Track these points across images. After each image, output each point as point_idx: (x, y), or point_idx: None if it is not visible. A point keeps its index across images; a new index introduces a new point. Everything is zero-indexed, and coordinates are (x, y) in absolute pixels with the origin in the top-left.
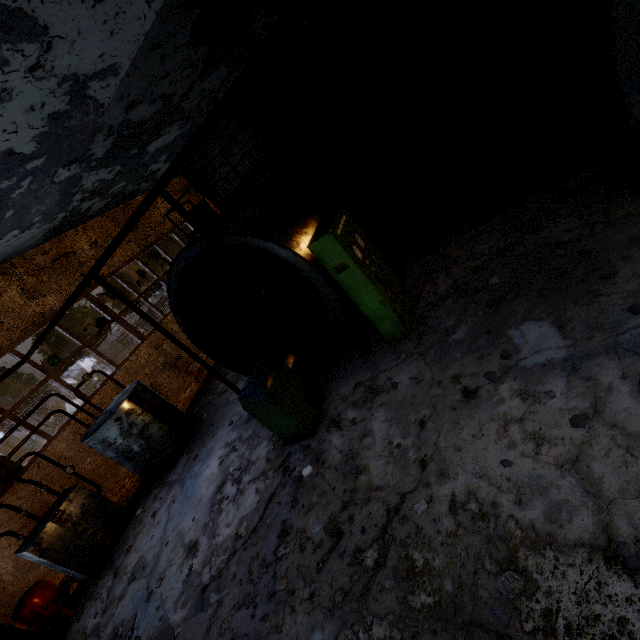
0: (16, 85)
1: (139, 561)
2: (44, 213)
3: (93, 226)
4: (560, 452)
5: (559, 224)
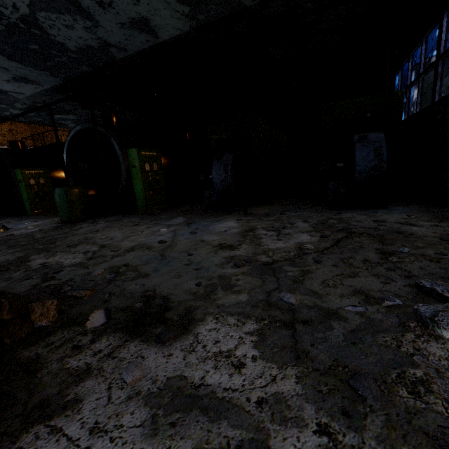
0: None
1: None
2: None
3: (18, 125)
4: None
5: None
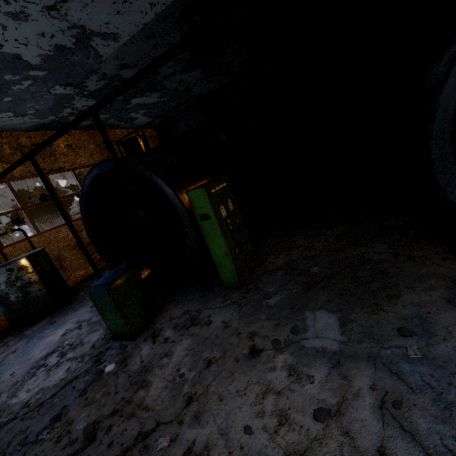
0: (33, 13)
1: None
2: (37, 110)
3: (75, 135)
4: (294, 439)
5: (375, 246)
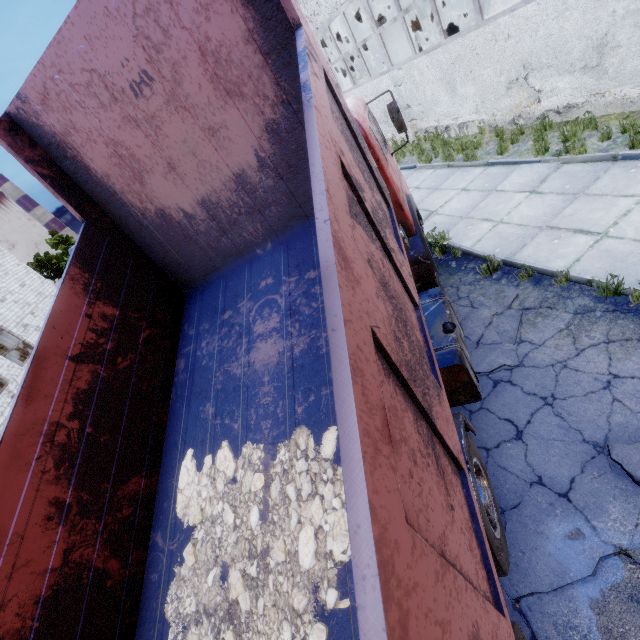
0: None
1: None
2: None
3: None
4: None
5: None
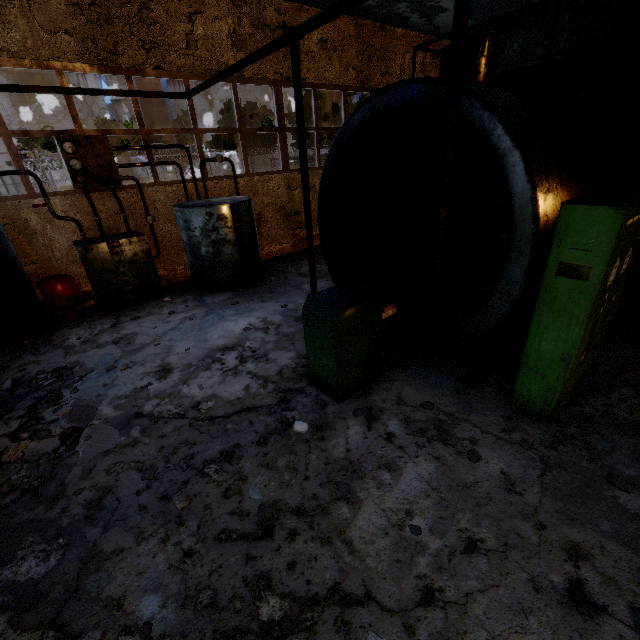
0: None
1: (132, 334)
2: None
3: (337, 22)
4: None
5: None
